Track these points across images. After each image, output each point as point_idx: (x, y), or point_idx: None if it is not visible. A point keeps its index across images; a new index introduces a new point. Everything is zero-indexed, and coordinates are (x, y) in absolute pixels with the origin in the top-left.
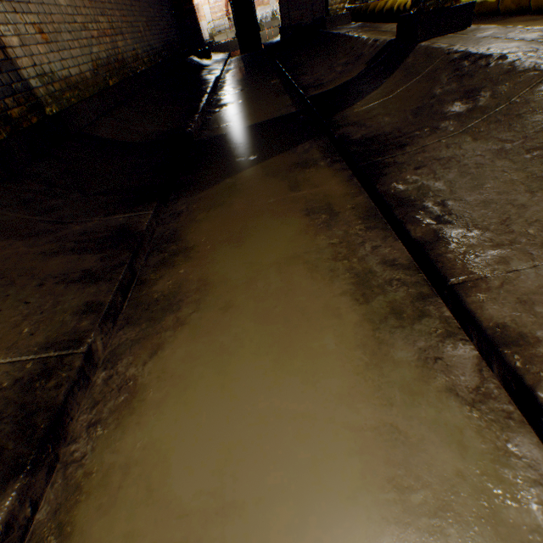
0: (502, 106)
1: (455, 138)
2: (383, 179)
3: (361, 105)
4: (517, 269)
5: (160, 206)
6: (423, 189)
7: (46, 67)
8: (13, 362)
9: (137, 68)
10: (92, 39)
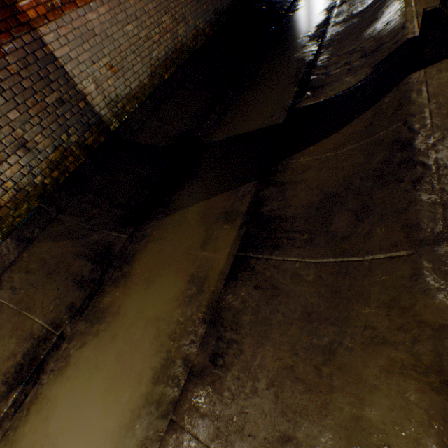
0: (357, 258)
1: (305, 268)
2: (231, 284)
3: (310, 153)
4: (200, 439)
5: (137, 227)
6: (237, 317)
7: (113, 95)
8: (42, 325)
9: (196, 45)
10: (153, 45)
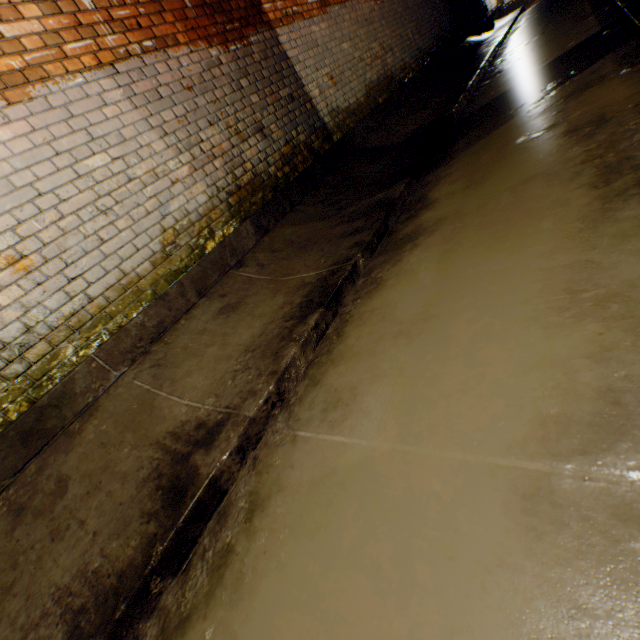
0: None
1: None
2: None
3: None
4: None
5: (412, 182)
6: None
7: (333, 105)
8: (316, 274)
9: (404, 78)
10: (366, 67)
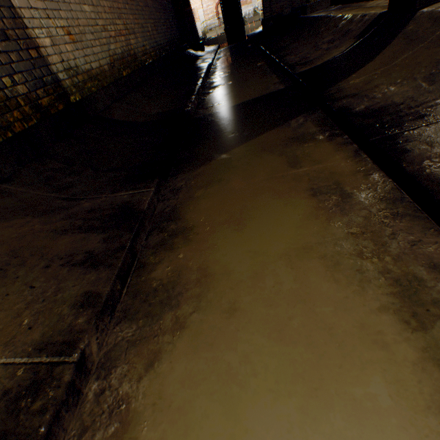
0: None
1: None
2: (408, 155)
3: (357, 77)
4: None
5: (161, 182)
6: None
7: (72, 62)
8: (6, 364)
9: (146, 61)
10: (110, 38)
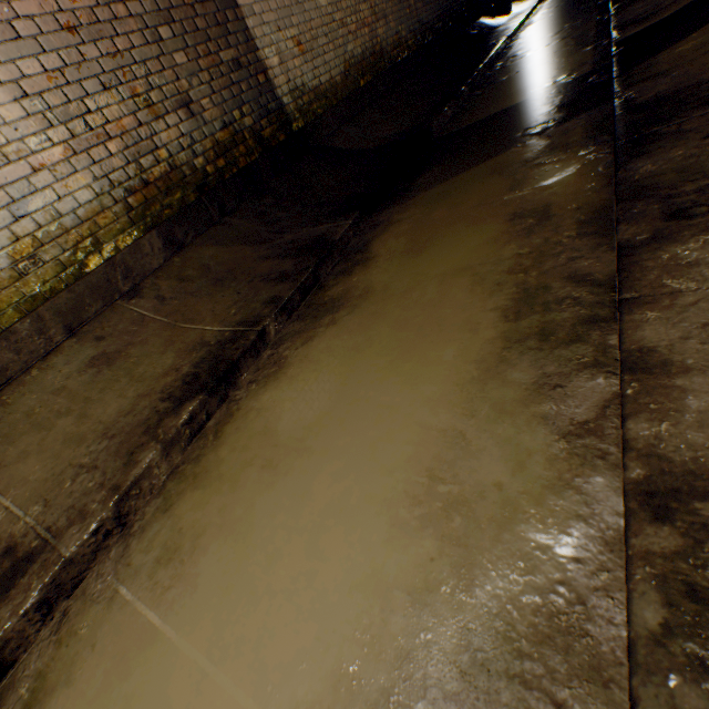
0: None
1: None
2: (635, 161)
3: (696, 37)
4: None
5: (362, 217)
6: (690, 170)
7: (298, 81)
8: (220, 331)
9: (397, 56)
10: (349, 36)
